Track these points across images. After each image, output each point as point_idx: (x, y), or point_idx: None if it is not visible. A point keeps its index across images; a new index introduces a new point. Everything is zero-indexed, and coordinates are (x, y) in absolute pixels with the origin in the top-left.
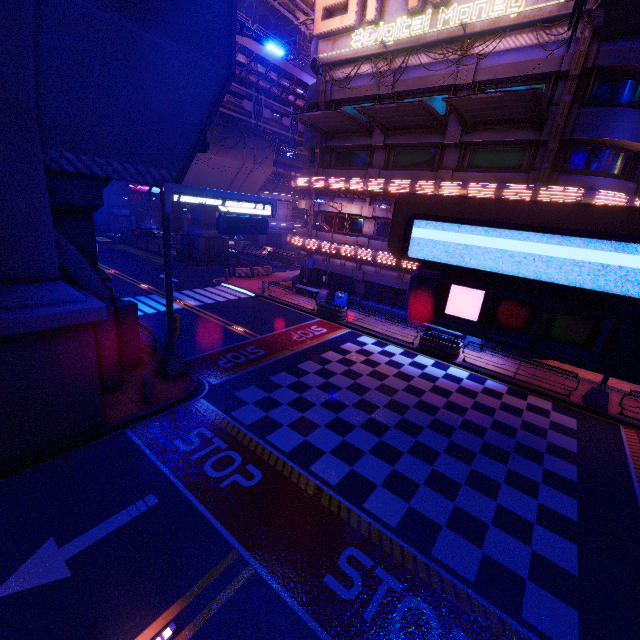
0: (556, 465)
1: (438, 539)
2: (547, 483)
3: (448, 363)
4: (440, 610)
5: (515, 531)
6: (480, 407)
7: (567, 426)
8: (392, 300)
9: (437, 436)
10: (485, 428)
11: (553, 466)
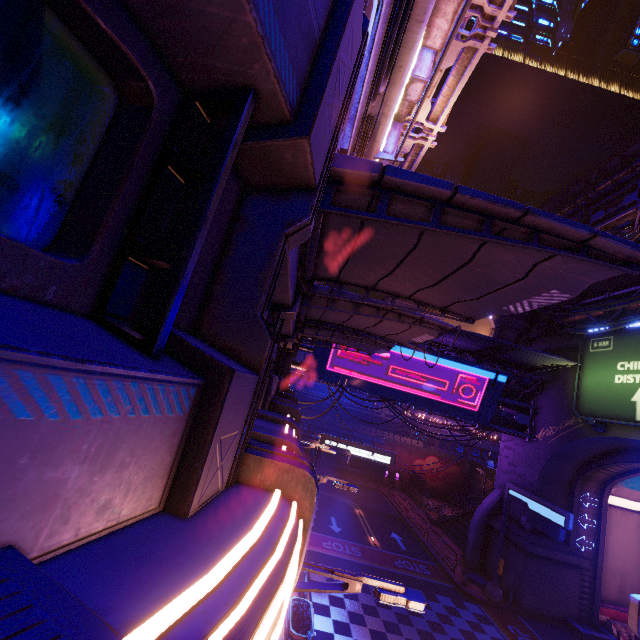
0: None
1: (496, 637)
2: None
3: None
4: (515, 636)
5: (455, 611)
6: (371, 612)
7: None
8: None
9: (439, 639)
10: (395, 612)
11: None
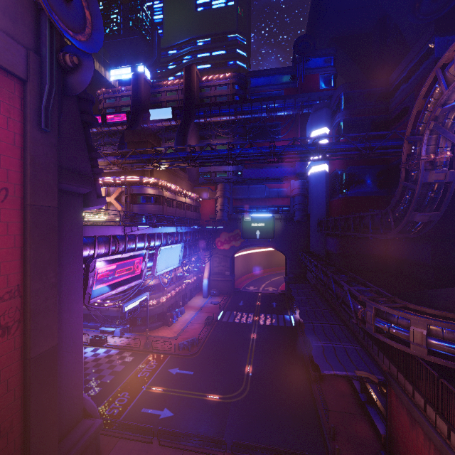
0: (107, 378)
1: None
2: (97, 386)
3: (100, 347)
4: None
5: None
6: (97, 365)
7: (128, 361)
8: (88, 319)
9: None
10: (91, 373)
11: (105, 379)
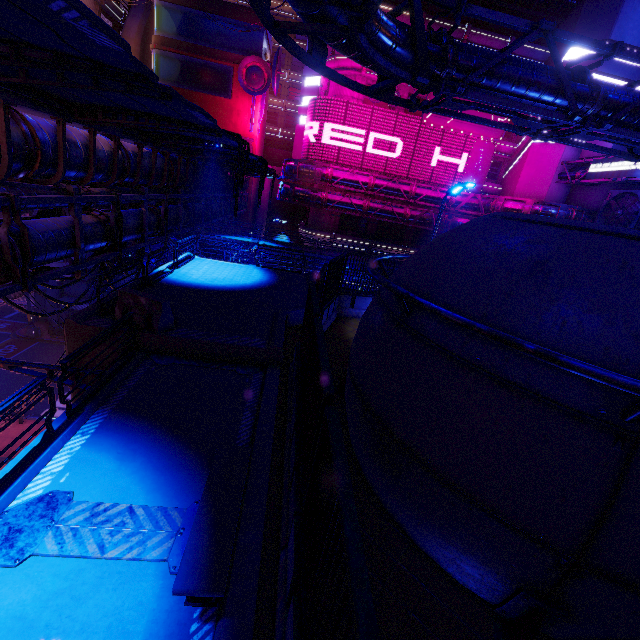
0: None
1: None
2: None
3: None
4: None
5: None
6: None
7: None
8: None
9: None
10: None
11: None
